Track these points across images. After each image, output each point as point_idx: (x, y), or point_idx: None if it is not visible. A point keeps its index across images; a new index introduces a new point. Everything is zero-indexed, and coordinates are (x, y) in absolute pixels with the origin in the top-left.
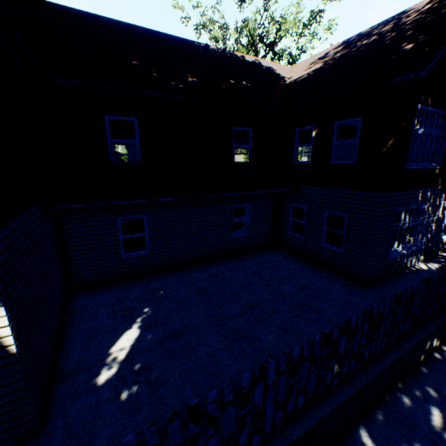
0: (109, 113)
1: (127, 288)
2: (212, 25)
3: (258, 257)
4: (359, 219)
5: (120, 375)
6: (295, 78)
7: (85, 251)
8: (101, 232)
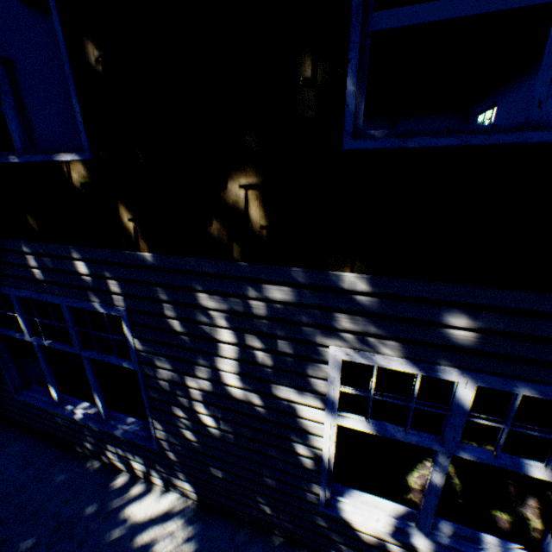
0: None
1: None
2: None
3: None
4: None
5: None
6: None
7: None
8: None
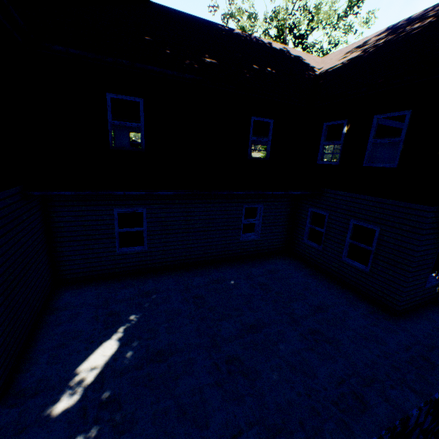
0: (111, 90)
1: (118, 287)
2: (241, 15)
3: (267, 265)
4: (395, 234)
5: (82, 406)
6: (327, 68)
7: (76, 243)
8: (95, 223)
